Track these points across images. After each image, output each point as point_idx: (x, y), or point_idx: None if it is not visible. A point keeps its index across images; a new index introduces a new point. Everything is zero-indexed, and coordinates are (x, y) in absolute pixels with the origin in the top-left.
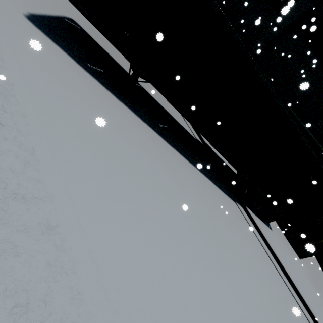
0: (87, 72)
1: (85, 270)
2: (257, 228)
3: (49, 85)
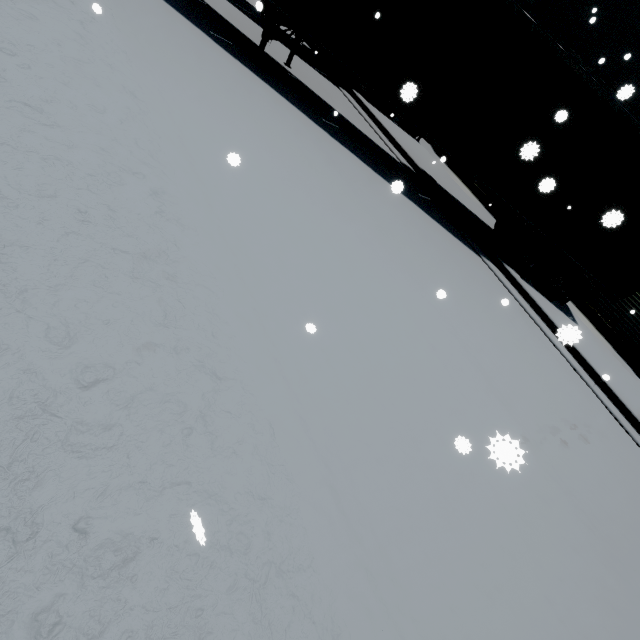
0: (207, 36)
1: (171, 143)
2: (529, 300)
3: (154, 25)
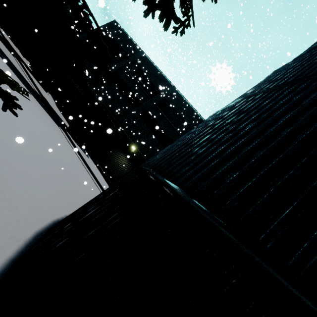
0: None
1: None
2: (72, 143)
3: None
